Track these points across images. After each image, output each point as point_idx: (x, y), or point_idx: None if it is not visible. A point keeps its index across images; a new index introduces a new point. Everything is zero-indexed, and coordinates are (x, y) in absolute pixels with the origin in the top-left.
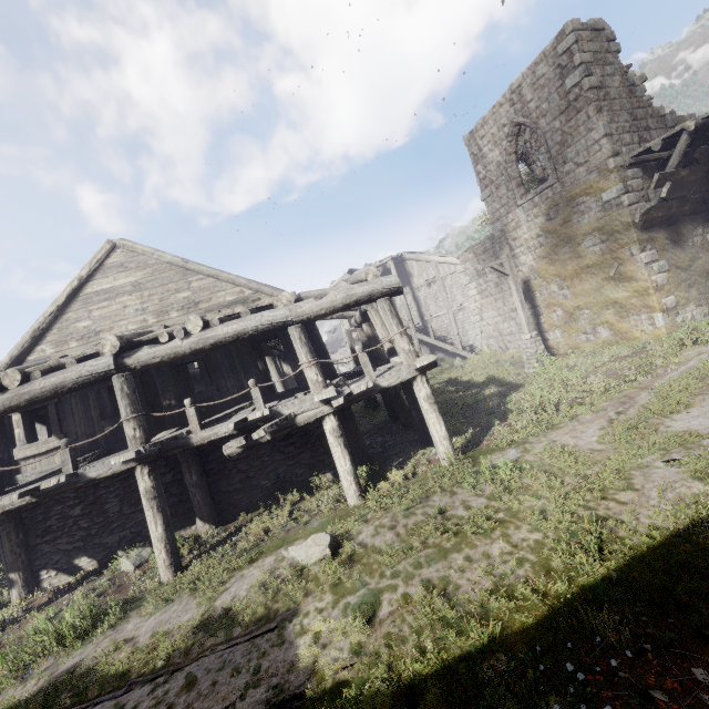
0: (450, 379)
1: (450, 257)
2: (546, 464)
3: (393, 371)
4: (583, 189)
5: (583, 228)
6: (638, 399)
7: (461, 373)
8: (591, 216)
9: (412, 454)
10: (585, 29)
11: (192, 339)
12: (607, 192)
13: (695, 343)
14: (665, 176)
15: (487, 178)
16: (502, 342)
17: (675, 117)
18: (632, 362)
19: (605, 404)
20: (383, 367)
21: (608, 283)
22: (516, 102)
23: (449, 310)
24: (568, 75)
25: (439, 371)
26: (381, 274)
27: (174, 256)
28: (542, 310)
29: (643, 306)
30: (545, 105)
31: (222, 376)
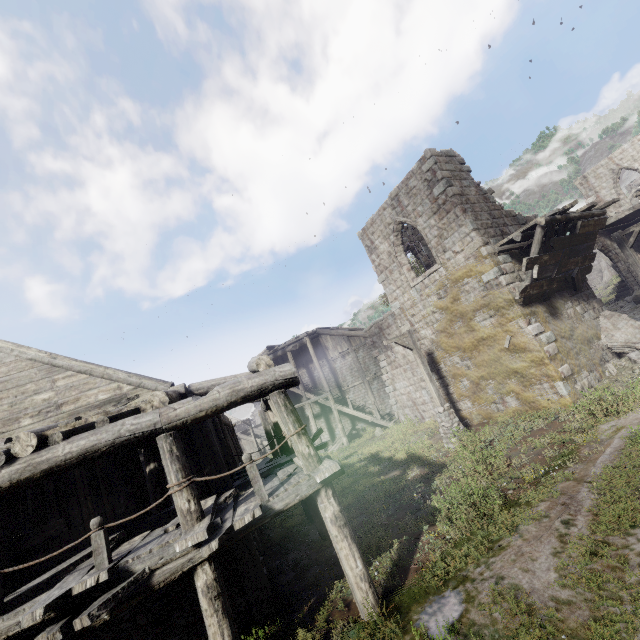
0: (371, 455)
1: (360, 331)
2: (503, 635)
3: (290, 486)
4: (464, 272)
5: (471, 305)
6: (581, 498)
7: (382, 447)
8: (476, 294)
9: (327, 591)
10: (441, 155)
11: (15, 466)
12: (486, 274)
13: (606, 415)
14: (531, 260)
15: (382, 265)
16: (417, 412)
17: (523, 217)
18: (551, 439)
19: (545, 507)
20: (284, 471)
21: (505, 353)
22: (396, 206)
23: (364, 380)
24: (434, 186)
25: (361, 443)
26: (299, 348)
27: (40, 351)
28: (449, 381)
29: (542, 375)
30: (420, 208)
31: (76, 500)
